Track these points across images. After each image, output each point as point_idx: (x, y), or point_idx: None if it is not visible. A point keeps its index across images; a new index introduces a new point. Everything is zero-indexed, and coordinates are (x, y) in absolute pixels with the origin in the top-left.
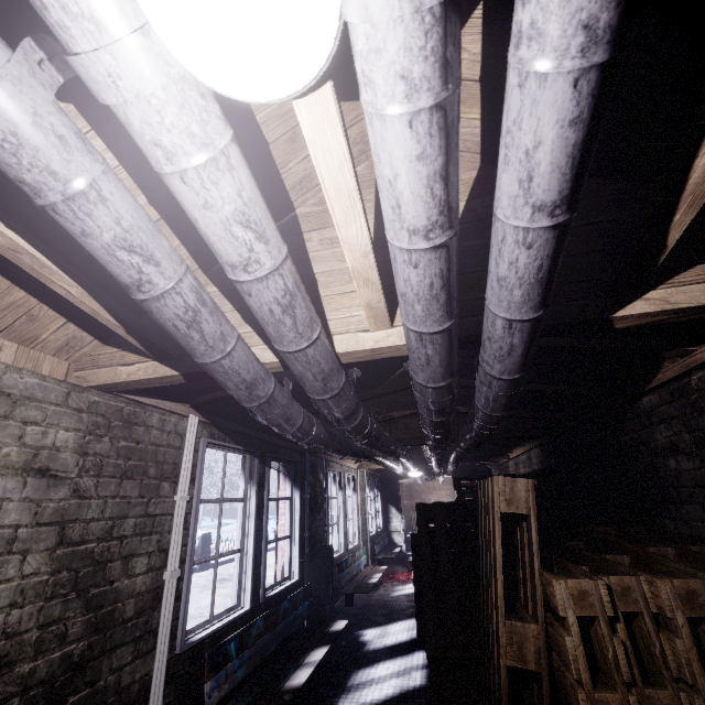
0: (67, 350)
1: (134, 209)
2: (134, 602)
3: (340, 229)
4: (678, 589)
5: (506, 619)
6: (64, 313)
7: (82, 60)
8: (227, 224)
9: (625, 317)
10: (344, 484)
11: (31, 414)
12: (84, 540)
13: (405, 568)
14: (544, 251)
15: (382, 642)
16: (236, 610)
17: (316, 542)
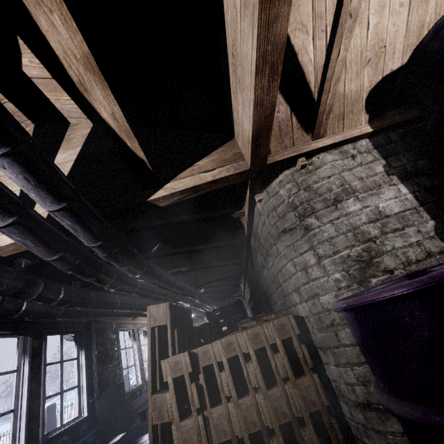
0: None
1: None
2: None
3: None
4: (223, 344)
5: (152, 395)
6: None
7: None
8: None
9: (156, 200)
10: (138, 336)
11: None
12: None
13: None
14: (17, 169)
15: None
16: None
17: (109, 383)
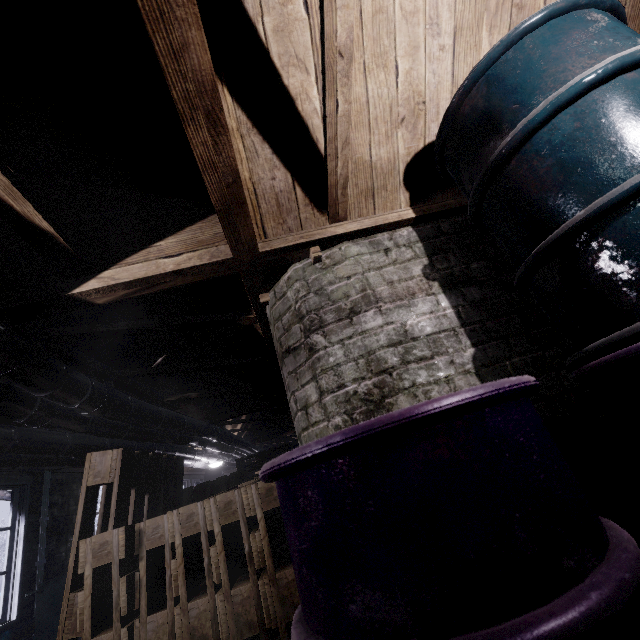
0: None
1: None
2: None
3: None
4: (181, 516)
5: (71, 593)
6: None
7: None
8: None
9: (85, 294)
10: None
11: None
12: None
13: None
14: None
15: None
16: None
17: (66, 567)
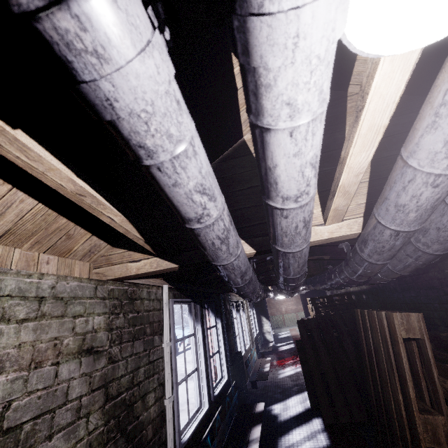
0: (89, 255)
1: (206, 158)
2: (151, 426)
3: (351, 157)
4: None
5: (420, 414)
6: (90, 230)
7: (274, 19)
8: (303, 166)
9: None
10: (238, 308)
11: (77, 309)
12: (119, 393)
13: (279, 357)
14: None
15: (288, 414)
16: (201, 411)
17: (231, 351)
